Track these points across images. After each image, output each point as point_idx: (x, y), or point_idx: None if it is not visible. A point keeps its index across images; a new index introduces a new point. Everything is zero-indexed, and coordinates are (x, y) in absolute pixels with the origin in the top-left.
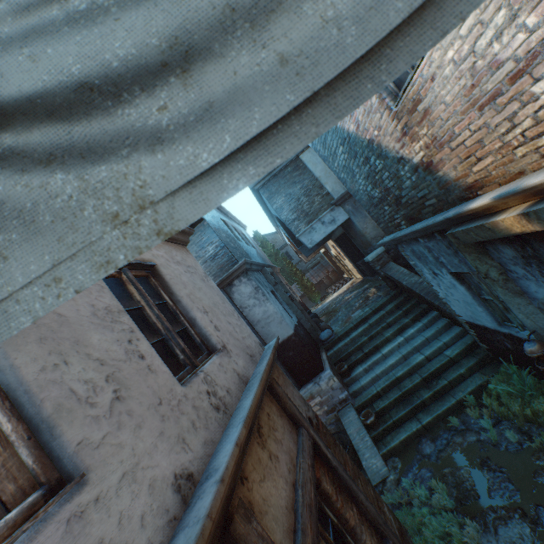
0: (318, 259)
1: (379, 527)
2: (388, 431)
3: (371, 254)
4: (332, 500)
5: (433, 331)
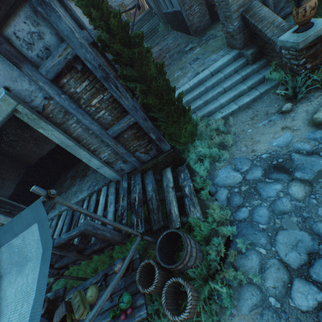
0: None
1: None
2: None
3: None
4: None
5: (154, 21)
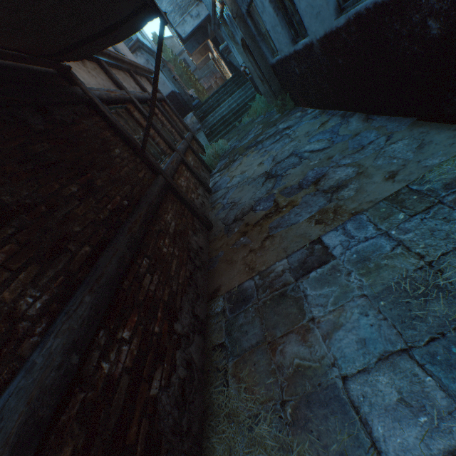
0: (211, 68)
1: (187, 128)
2: (215, 137)
3: (222, 45)
4: (169, 112)
5: (244, 92)
